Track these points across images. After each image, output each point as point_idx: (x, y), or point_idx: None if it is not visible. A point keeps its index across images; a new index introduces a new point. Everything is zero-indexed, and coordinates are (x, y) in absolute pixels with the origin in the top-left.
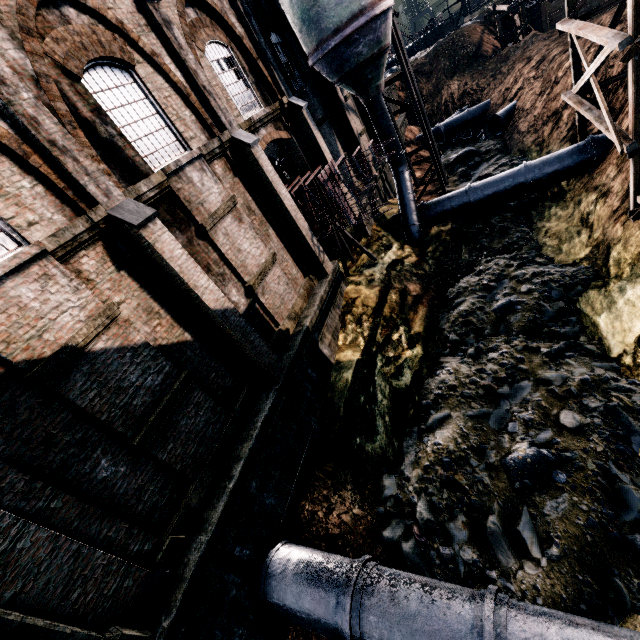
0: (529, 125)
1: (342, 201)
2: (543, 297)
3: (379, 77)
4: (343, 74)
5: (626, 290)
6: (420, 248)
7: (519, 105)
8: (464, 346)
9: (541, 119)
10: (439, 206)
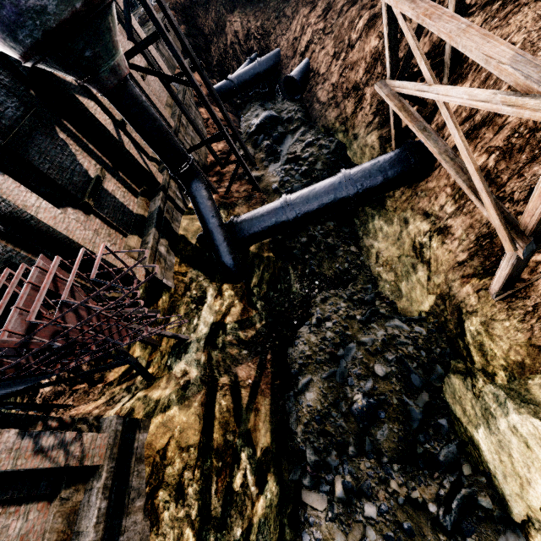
0: (328, 94)
1: (87, 337)
2: (405, 388)
3: (110, 52)
4: (25, 48)
5: (508, 409)
6: (242, 282)
7: (313, 65)
8: (327, 469)
9: (340, 90)
10: (254, 227)
